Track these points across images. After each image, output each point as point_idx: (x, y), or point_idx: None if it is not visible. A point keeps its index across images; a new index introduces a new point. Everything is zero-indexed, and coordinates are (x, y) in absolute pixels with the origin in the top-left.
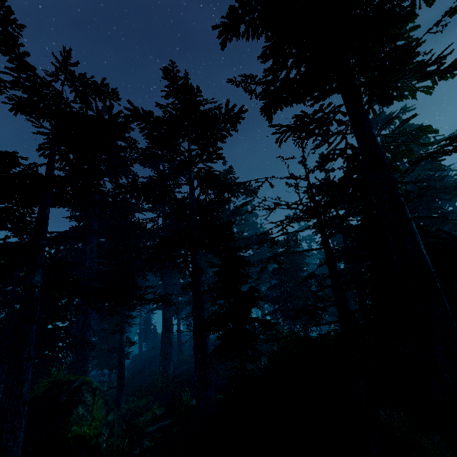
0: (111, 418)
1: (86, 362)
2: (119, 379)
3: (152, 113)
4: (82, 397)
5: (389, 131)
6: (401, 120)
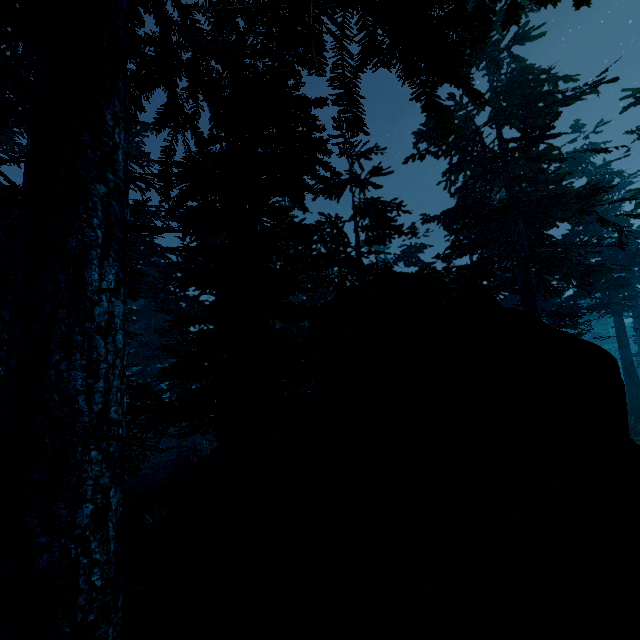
0: None
1: None
2: None
3: None
4: None
5: (489, 80)
6: (518, 60)
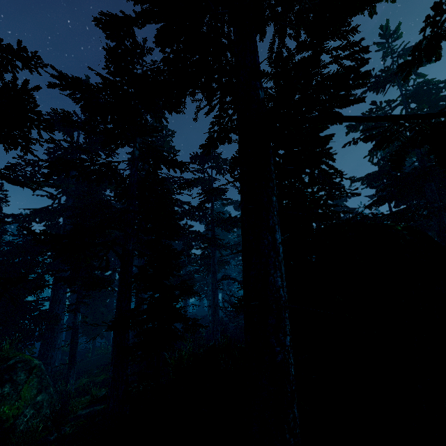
0: (41, 399)
1: (53, 334)
2: (70, 357)
3: (80, 79)
4: (14, 375)
5: (400, 90)
6: (420, 75)
